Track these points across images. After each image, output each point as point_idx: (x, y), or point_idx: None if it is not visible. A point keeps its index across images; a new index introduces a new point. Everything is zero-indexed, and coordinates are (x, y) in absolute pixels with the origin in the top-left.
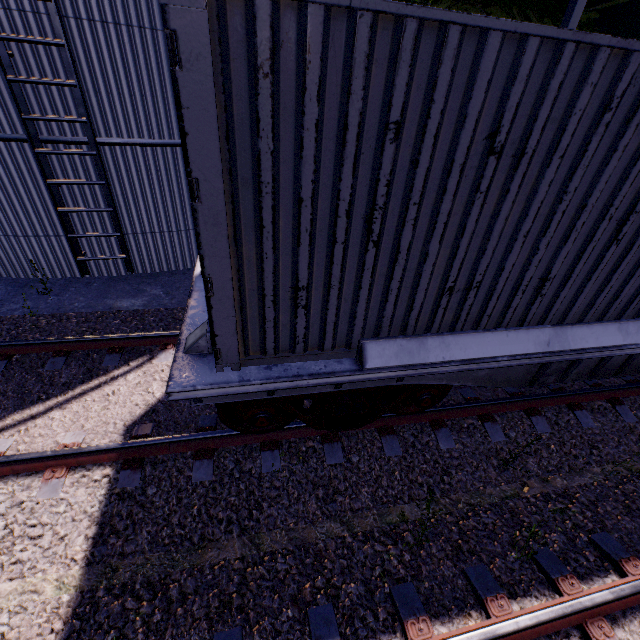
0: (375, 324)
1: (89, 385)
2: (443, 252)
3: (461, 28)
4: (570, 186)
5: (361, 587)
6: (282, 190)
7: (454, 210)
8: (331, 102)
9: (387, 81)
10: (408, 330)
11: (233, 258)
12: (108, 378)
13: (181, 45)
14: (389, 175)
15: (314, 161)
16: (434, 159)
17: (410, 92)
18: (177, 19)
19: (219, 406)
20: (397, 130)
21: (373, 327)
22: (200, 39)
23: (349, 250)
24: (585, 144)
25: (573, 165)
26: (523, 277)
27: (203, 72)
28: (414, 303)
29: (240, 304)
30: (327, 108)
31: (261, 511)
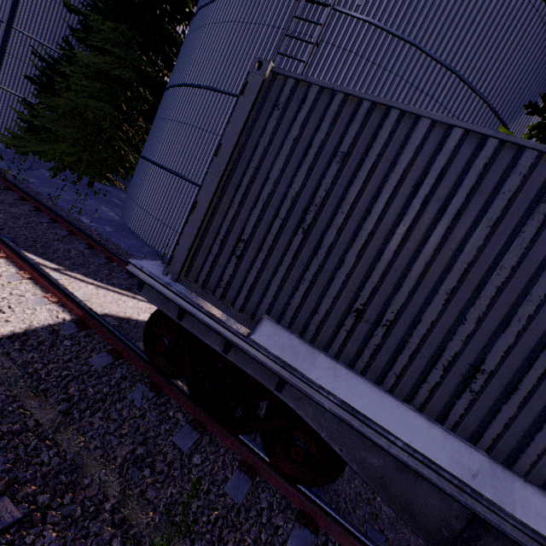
0: (282, 309)
1: (121, 291)
2: (360, 269)
3: (400, 112)
4: (505, 261)
5: (55, 545)
6: (262, 170)
7: (377, 234)
8: (308, 132)
9: (345, 129)
10: (307, 334)
11: (216, 198)
12: (132, 295)
13: (247, 87)
14: (329, 184)
15: (285, 158)
16: (367, 187)
17: (359, 139)
18: (251, 78)
19: (151, 317)
20: (343, 157)
21: (279, 312)
22: (256, 87)
23: (285, 229)
24: (520, 225)
25: (508, 242)
26: (445, 346)
27: (250, 99)
28: (320, 306)
29: (203, 232)
30: (305, 134)
31: (92, 414)
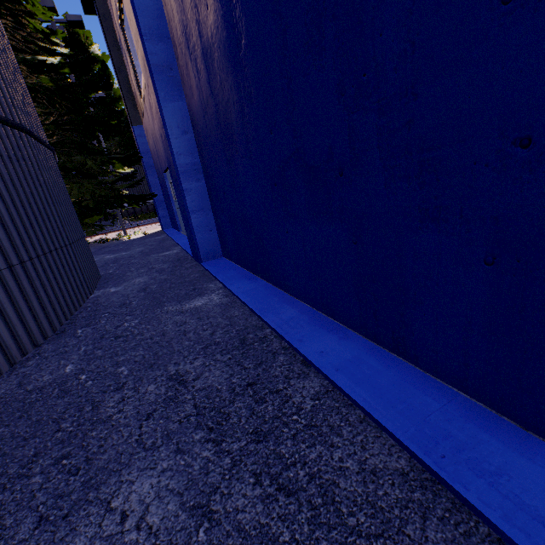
0: None
1: None
2: None
3: None
4: None
5: None
6: None
7: None
8: None
9: None
10: None
11: None
12: None
13: None
14: None
15: None
16: None
17: None
18: None
19: None
20: None
21: None
22: None
23: None
24: None
25: None
26: None
27: None
28: None
29: None
30: None
31: None
